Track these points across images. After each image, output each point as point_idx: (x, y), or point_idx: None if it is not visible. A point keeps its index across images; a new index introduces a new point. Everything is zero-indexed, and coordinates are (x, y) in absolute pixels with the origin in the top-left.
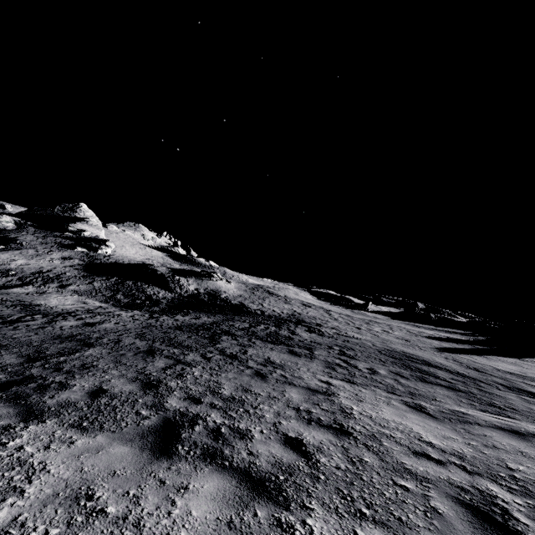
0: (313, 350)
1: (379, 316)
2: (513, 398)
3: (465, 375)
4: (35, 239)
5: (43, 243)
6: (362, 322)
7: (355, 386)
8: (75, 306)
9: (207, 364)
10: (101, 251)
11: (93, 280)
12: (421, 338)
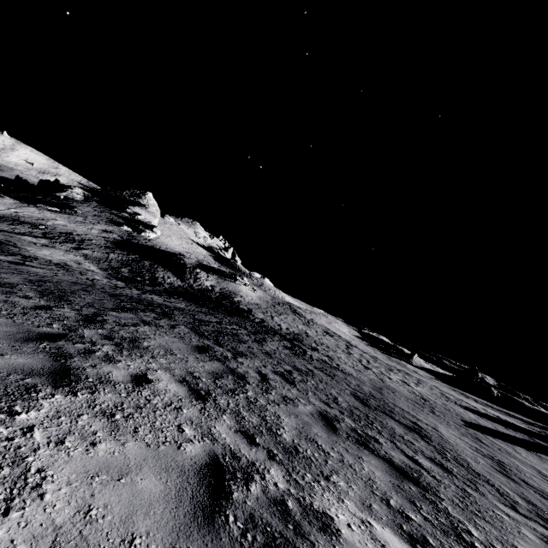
0: (242, 357)
1: (421, 372)
2: (531, 536)
3: (465, 464)
4: (91, 211)
5: (96, 216)
6: (384, 366)
7: (191, 402)
8: (60, 260)
9: (15, 307)
10: (144, 234)
11: (112, 251)
12: (453, 404)
